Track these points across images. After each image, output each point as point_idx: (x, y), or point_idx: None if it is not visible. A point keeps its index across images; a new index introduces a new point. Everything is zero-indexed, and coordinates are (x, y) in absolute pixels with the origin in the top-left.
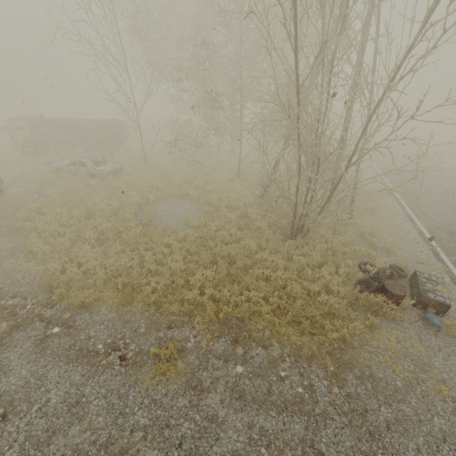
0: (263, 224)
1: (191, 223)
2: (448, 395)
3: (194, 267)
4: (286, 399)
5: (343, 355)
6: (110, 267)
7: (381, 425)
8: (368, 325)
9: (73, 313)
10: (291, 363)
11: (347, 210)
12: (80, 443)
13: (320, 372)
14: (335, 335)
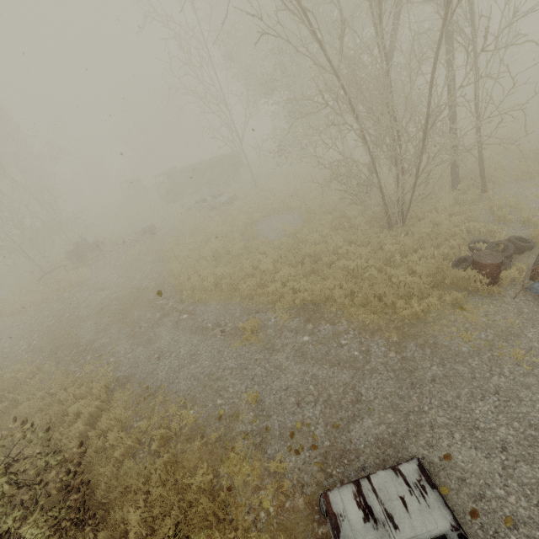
0: (359, 219)
1: (286, 232)
2: (527, 361)
3: (281, 267)
4: (340, 358)
5: (411, 329)
6: (217, 273)
7: (426, 379)
8: (452, 301)
9: (195, 306)
10: (354, 335)
11: (478, 184)
12: (195, 373)
13: (381, 341)
14: (406, 312)
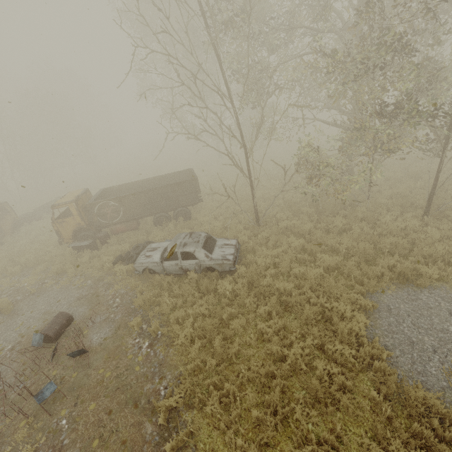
0: None
1: None
2: None
3: None
4: None
5: None
6: None
7: None
8: None
9: None
10: None
11: None
12: None
13: None
14: None
